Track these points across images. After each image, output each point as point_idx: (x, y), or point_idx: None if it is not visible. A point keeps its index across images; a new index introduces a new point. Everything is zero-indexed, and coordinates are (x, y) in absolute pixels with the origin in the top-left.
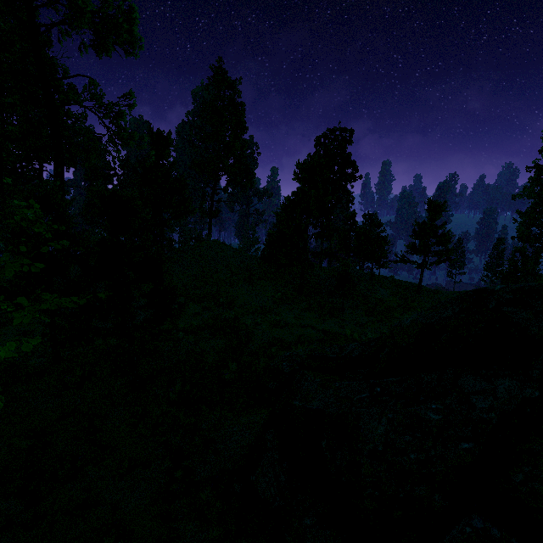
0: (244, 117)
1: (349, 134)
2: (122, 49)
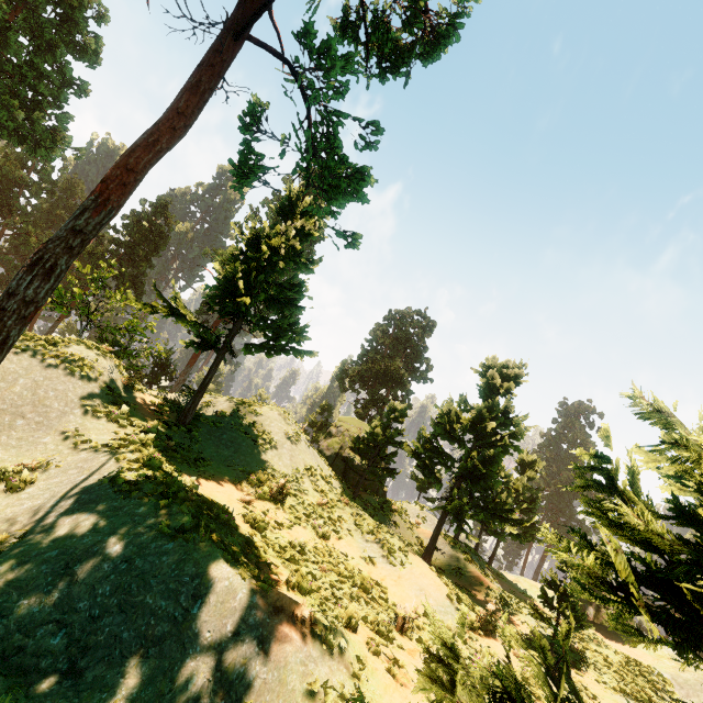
0: (323, 240)
1: (432, 326)
2: (376, 61)
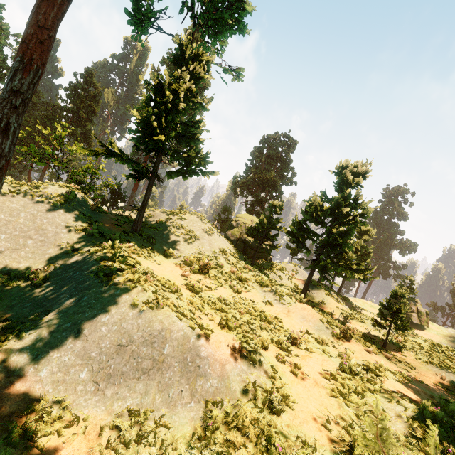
0: (210, 86)
1: (294, 144)
2: None
